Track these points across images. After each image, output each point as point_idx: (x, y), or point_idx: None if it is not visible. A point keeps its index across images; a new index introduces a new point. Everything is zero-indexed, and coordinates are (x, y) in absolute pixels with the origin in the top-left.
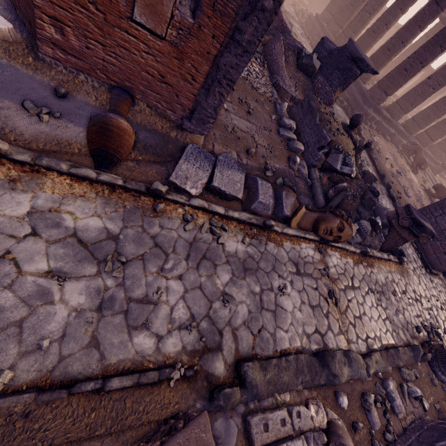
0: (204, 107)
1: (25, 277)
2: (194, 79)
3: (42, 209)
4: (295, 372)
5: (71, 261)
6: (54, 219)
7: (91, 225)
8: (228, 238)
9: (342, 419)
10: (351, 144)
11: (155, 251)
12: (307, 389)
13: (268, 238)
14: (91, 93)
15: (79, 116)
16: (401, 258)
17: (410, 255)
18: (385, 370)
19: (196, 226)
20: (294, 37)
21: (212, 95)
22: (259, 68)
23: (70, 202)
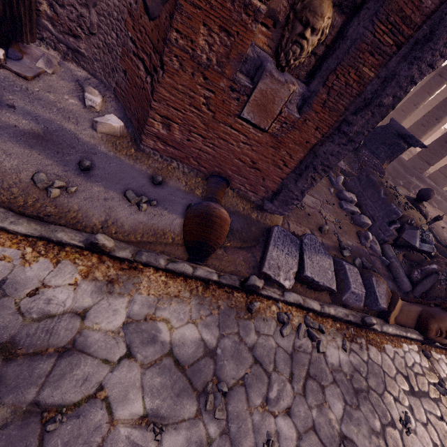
0: (291, 190)
1: (117, 428)
2: (285, 164)
3: (138, 317)
4: None
5: (168, 396)
6: (149, 331)
7: (187, 336)
8: (328, 343)
9: None
10: (423, 218)
11: (255, 371)
12: None
13: (367, 340)
14: (181, 178)
15: (172, 202)
16: None
17: None
18: None
19: (292, 329)
20: None
21: (304, 179)
22: None
23: (164, 305)
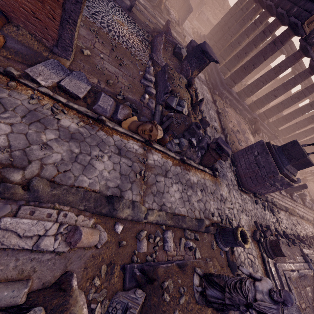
0: (63, 38)
1: None
2: (54, 18)
3: None
4: (81, 198)
5: None
6: None
7: None
8: (66, 118)
9: (113, 237)
10: (187, 95)
11: None
12: (90, 213)
13: (101, 129)
14: None
15: None
16: (214, 172)
17: (228, 176)
18: (164, 222)
19: (40, 104)
20: (185, 43)
21: (66, 29)
22: (143, 47)
23: None
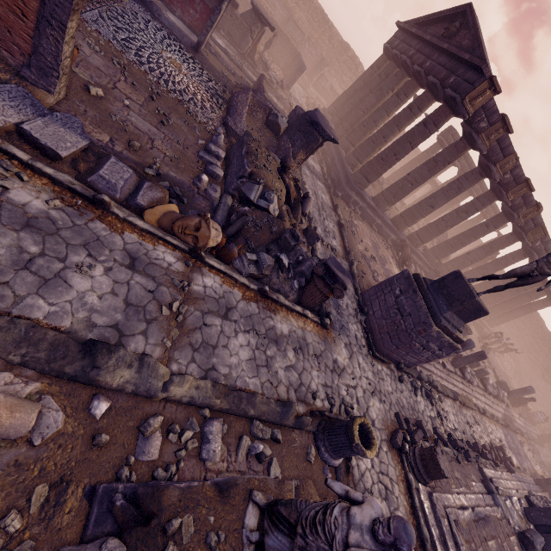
0: (41, 52)
1: None
2: (24, 15)
3: None
4: (19, 339)
5: None
6: None
7: None
8: (23, 189)
9: (81, 426)
10: (280, 185)
11: None
12: (37, 373)
13: (101, 218)
14: None
15: None
16: (323, 319)
17: (351, 330)
18: (207, 400)
19: None
20: None
21: (45, 37)
22: (212, 106)
23: None
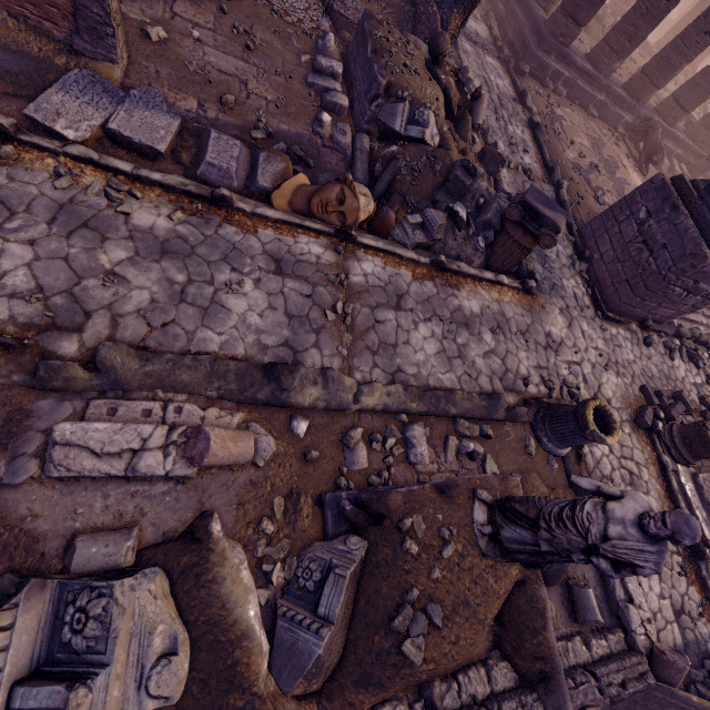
0: (83, 4)
1: None
2: None
3: None
4: (208, 375)
5: None
6: None
7: None
8: (142, 209)
9: (290, 446)
10: (433, 91)
11: None
12: (235, 403)
13: (227, 220)
14: None
15: None
16: (526, 282)
17: (566, 288)
18: (402, 406)
19: (78, 186)
20: None
21: None
22: None
23: None
